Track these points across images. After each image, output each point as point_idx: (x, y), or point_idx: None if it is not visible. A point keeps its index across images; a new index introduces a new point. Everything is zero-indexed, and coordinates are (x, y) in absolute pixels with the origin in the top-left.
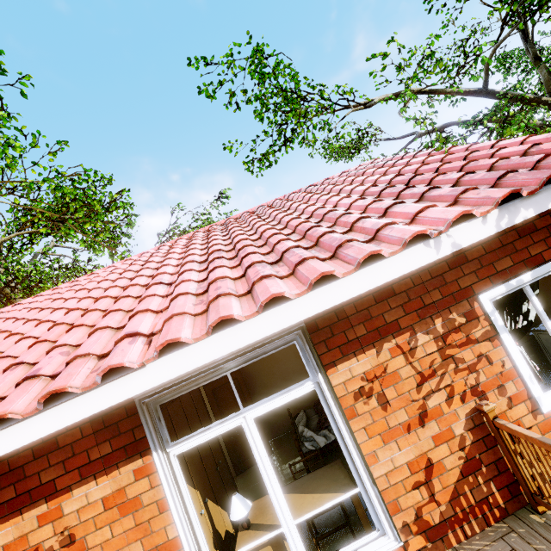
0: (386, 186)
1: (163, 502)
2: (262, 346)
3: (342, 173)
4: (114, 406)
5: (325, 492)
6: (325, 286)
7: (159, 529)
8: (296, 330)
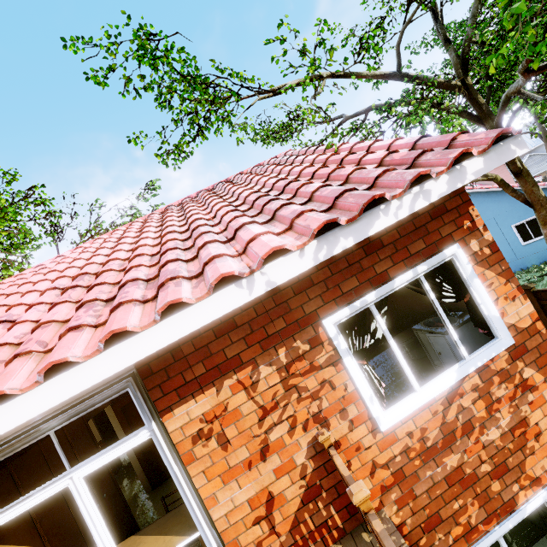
0: (260, 195)
1: None
2: (87, 399)
3: (254, 167)
4: None
5: (175, 535)
6: (121, 342)
7: None
8: (127, 377)
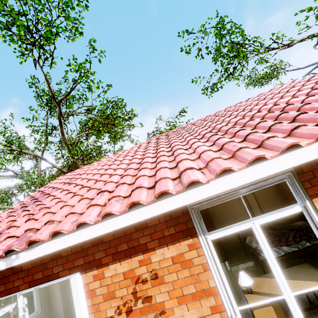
0: None
1: (205, 265)
2: (263, 181)
3: (271, 89)
4: (175, 208)
5: (307, 280)
6: None
7: (204, 280)
8: (287, 172)
